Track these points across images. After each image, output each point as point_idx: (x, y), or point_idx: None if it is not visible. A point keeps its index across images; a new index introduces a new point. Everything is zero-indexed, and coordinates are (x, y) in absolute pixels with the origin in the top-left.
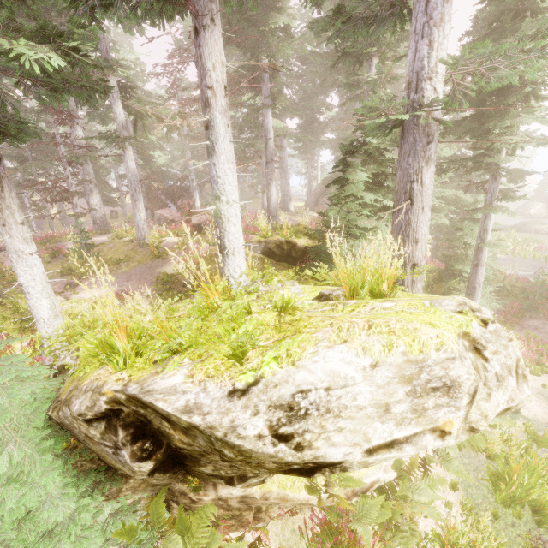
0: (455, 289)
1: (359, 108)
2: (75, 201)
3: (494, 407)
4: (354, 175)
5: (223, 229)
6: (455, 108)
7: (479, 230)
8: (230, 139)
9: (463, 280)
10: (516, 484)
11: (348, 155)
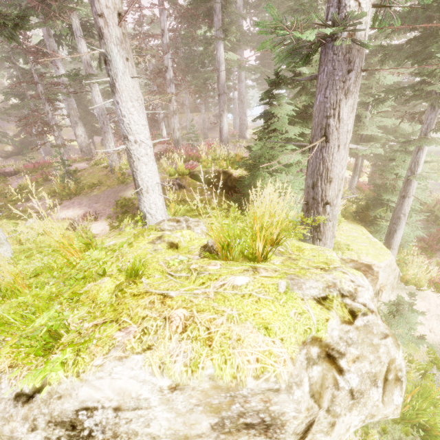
0: (381, 218)
1: (261, 31)
2: (56, 134)
3: (339, 436)
4: (278, 108)
5: (135, 168)
6: (385, 26)
7: (411, 162)
8: (132, 75)
9: (390, 209)
10: (408, 406)
11: (273, 87)
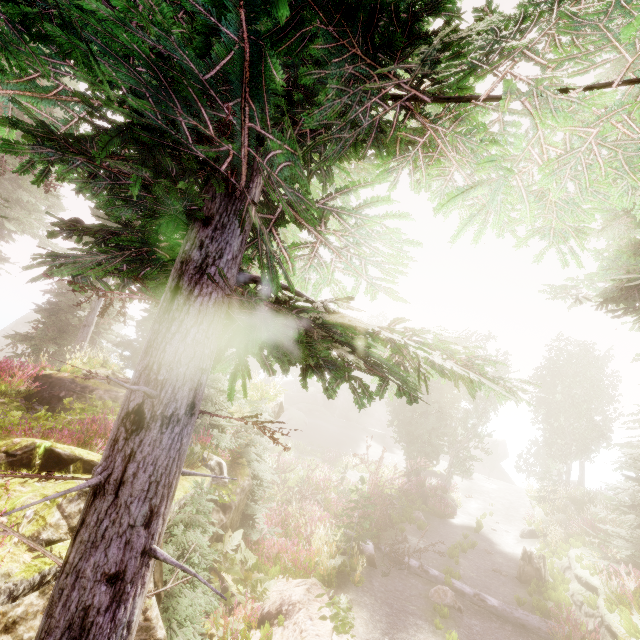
0: None
1: None
2: None
3: None
4: None
5: None
6: None
7: None
8: None
9: None
10: None
11: None
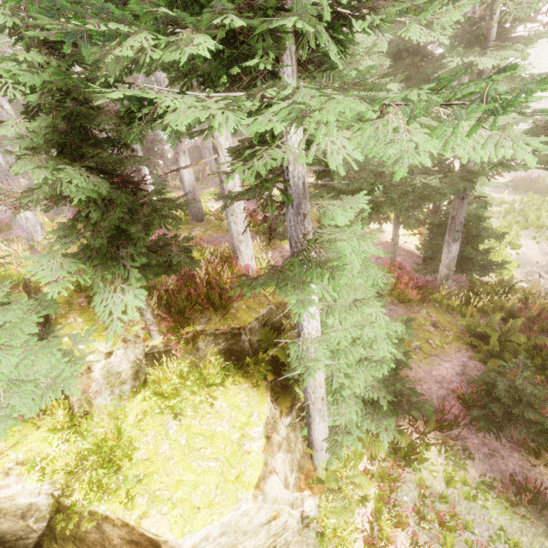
0: None
1: None
2: None
3: None
4: None
5: None
6: None
7: None
8: None
9: None
10: None
11: None
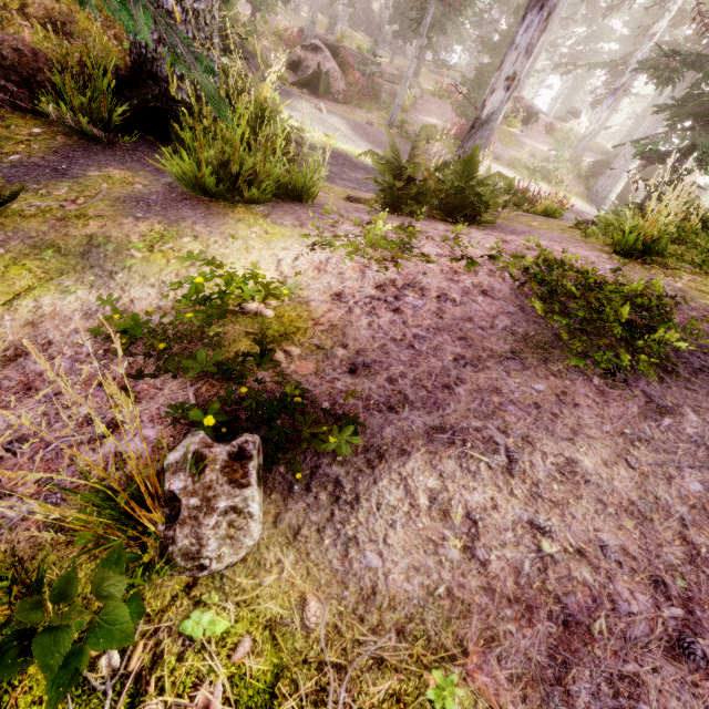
0: None
1: None
2: None
3: None
4: None
5: None
6: None
7: None
8: None
9: None
10: None
11: None
